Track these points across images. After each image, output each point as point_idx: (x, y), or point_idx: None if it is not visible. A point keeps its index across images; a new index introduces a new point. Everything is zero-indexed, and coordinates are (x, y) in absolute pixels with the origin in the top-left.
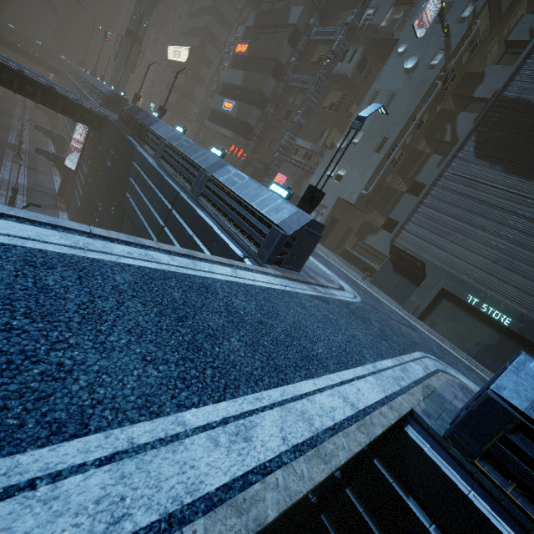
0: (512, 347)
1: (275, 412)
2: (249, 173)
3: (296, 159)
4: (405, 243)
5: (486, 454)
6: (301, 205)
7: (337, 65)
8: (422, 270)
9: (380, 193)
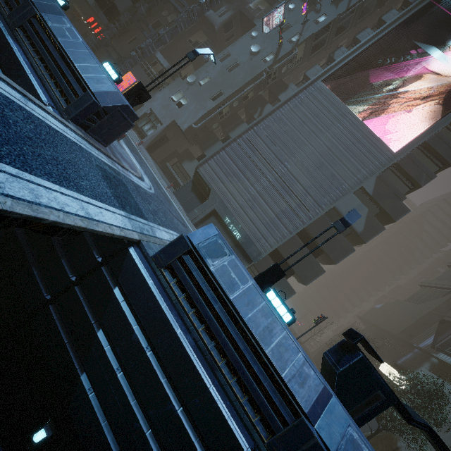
0: (236, 252)
1: (3, 175)
2: (102, 57)
3: (152, 71)
4: (204, 172)
5: (170, 267)
6: (128, 95)
7: (211, 12)
8: (208, 195)
9: (205, 133)
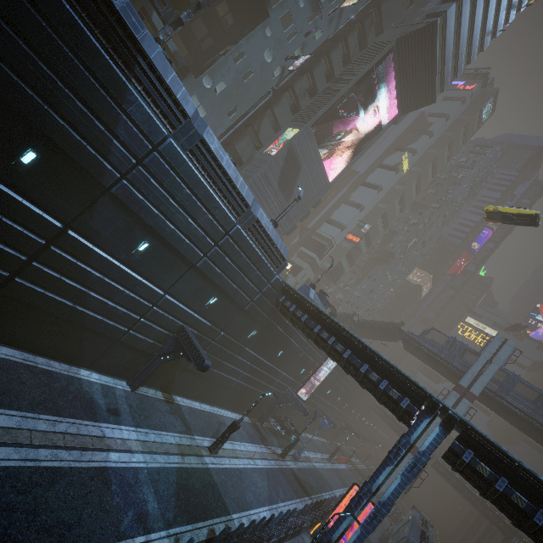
0: None
1: None
2: None
3: None
4: None
5: None
6: None
7: None
8: None
9: None
